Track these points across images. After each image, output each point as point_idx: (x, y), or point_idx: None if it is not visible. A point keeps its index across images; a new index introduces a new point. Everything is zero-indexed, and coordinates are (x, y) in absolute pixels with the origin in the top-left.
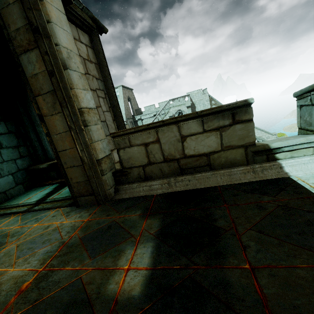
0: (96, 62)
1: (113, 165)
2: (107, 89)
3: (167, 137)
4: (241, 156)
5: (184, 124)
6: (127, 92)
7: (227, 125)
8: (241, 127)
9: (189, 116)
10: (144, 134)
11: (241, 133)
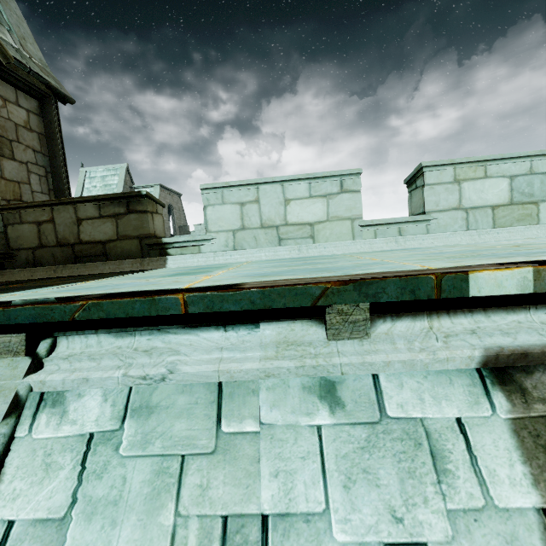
0: (43, 133)
1: (3, 247)
2: (53, 167)
3: (63, 217)
4: (136, 248)
5: (81, 206)
6: (170, 197)
7: (123, 213)
8: (136, 217)
9: (86, 198)
10: (39, 211)
11: (136, 223)
